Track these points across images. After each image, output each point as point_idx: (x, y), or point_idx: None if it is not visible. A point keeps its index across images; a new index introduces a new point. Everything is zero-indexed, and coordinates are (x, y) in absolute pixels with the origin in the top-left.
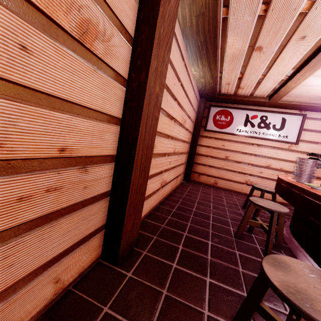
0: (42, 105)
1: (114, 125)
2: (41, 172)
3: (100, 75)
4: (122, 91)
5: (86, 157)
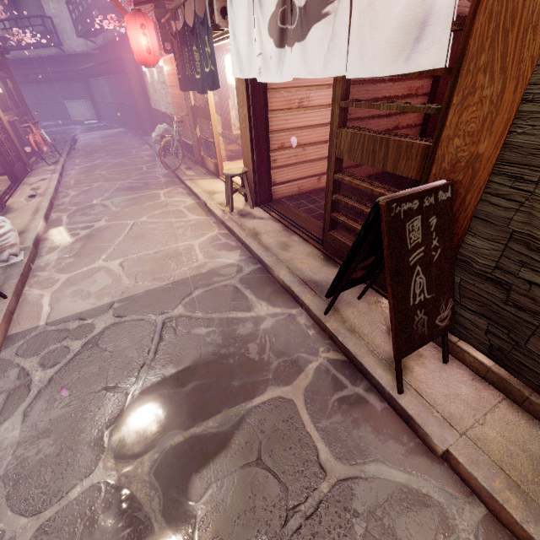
0: (402, 115)
1: (419, 113)
2: (399, 131)
3: (415, 100)
4: (423, 99)
5: (408, 127)
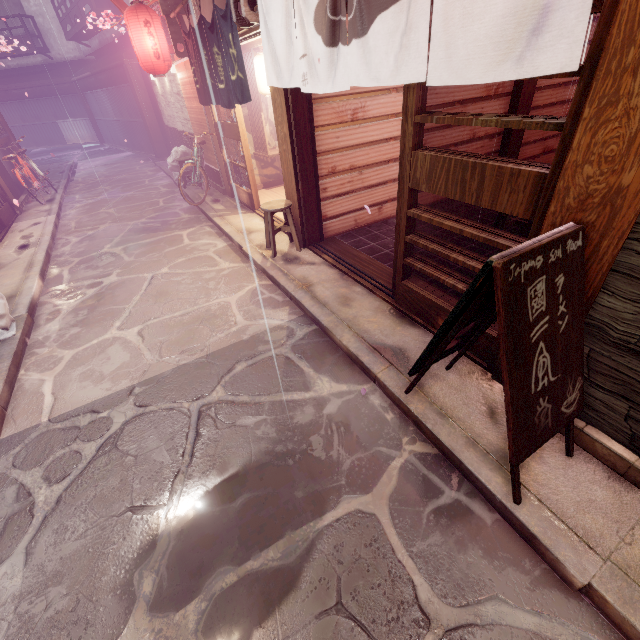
0: None
1: None
2: (476, 143)
3: (495, 102)
4: (505, 101)
5: (487, 137)
